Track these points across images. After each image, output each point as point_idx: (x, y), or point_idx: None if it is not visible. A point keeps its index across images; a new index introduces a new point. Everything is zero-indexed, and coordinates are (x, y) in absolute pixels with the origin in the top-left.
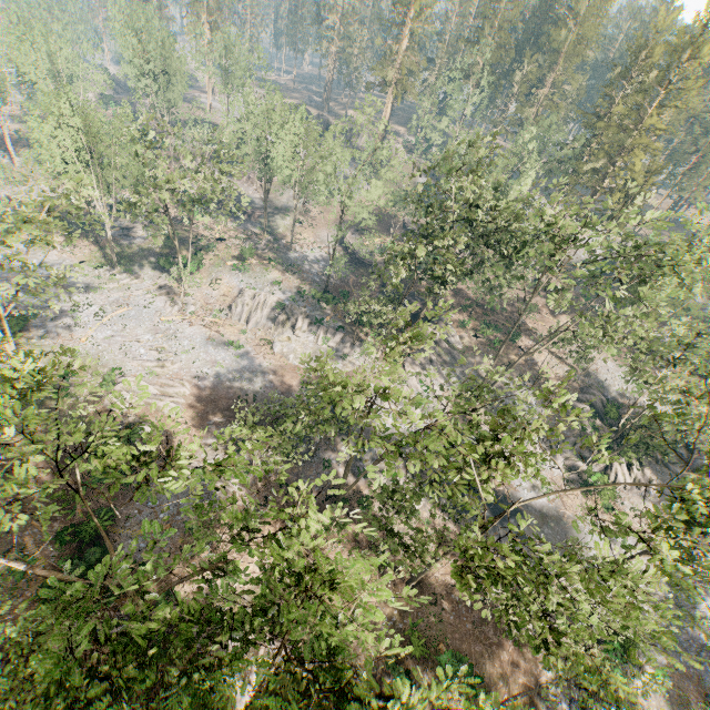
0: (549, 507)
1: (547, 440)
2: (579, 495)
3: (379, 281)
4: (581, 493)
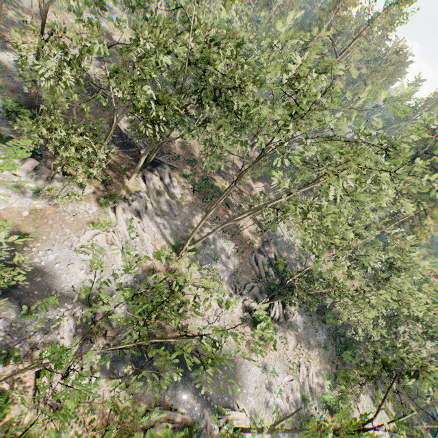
0: (226, 350)
1: (234, 285)
2: (249, 332)
3: (111, 115)
4: (251, 330)
